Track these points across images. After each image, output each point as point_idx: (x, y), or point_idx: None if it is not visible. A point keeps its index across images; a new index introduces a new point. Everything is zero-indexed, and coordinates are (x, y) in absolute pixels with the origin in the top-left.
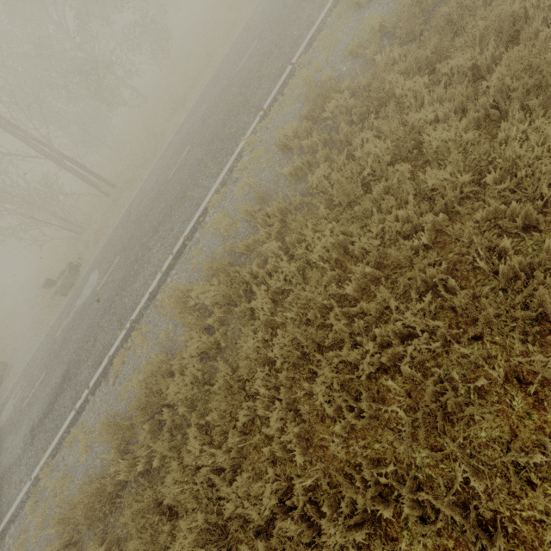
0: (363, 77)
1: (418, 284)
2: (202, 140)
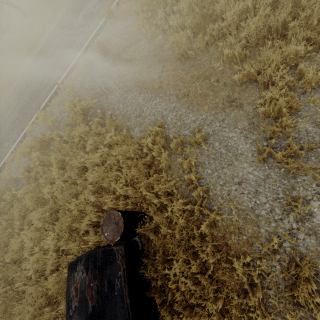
0: (65, 130)
1: (10, 278)
2: (20, 104)
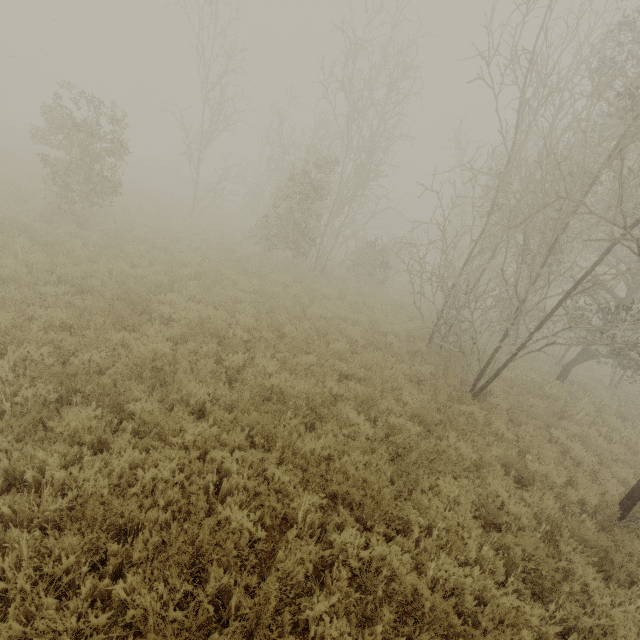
0: None
1: None
2: None
